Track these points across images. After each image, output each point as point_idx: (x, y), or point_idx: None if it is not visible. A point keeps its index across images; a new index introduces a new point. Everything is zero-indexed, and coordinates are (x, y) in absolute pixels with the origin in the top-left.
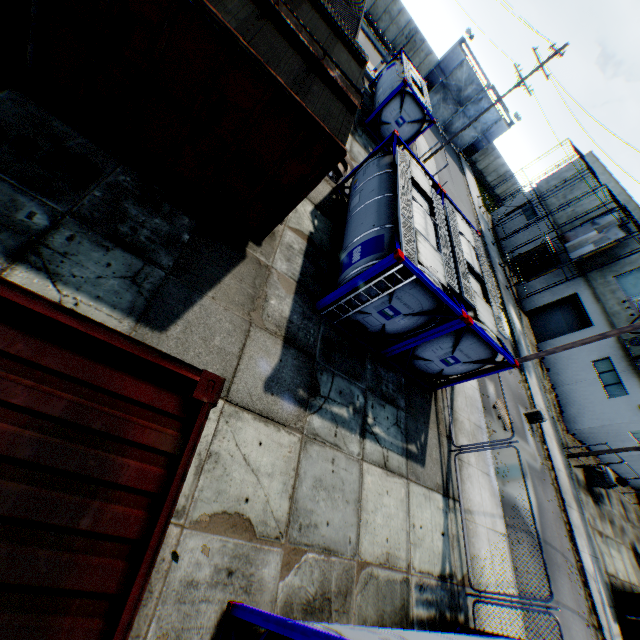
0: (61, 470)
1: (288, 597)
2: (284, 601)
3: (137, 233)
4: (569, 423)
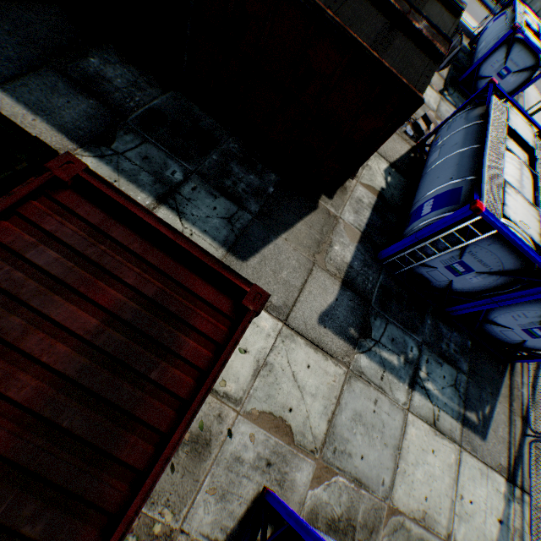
0: (145, 334)
1: (315, 506)
2: (310, 508)
3: (236, 186)
4: None
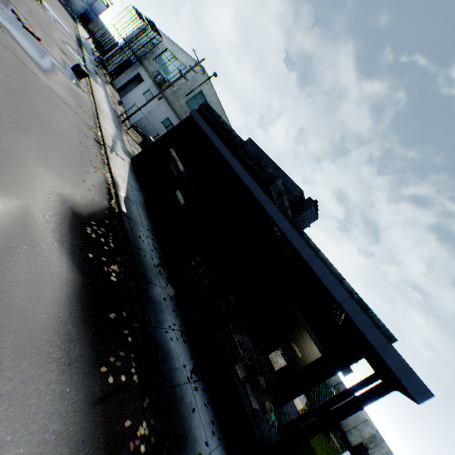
0: None
1: None
2: None
3: None
4: (132, 122)
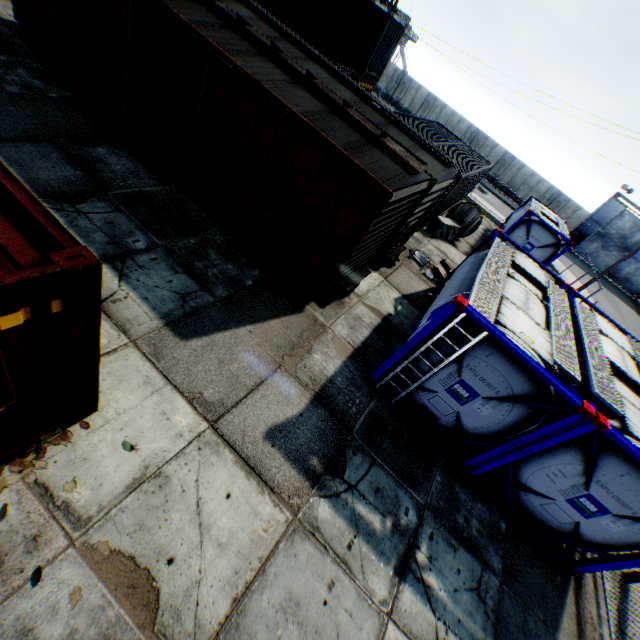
0: None
1: None
2: None
3: (207, 269)
4: None
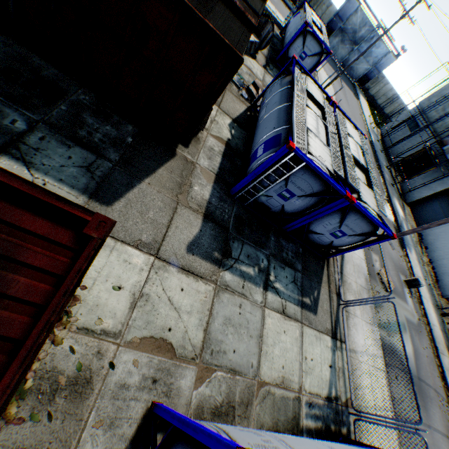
0: None
1: (200, 402)
2: (197, 405)
3: (92, 136)
4: (443, 289)
